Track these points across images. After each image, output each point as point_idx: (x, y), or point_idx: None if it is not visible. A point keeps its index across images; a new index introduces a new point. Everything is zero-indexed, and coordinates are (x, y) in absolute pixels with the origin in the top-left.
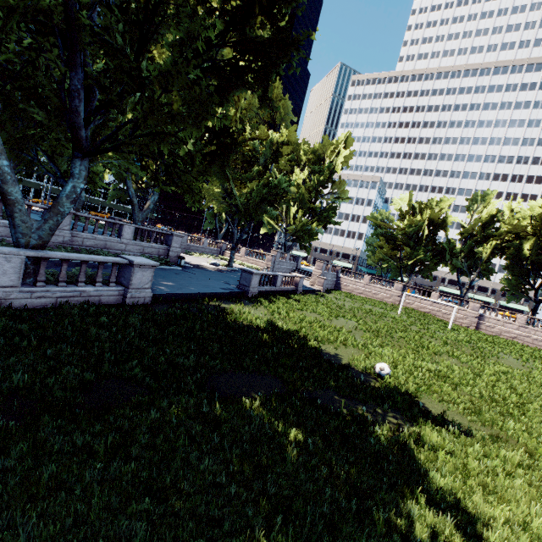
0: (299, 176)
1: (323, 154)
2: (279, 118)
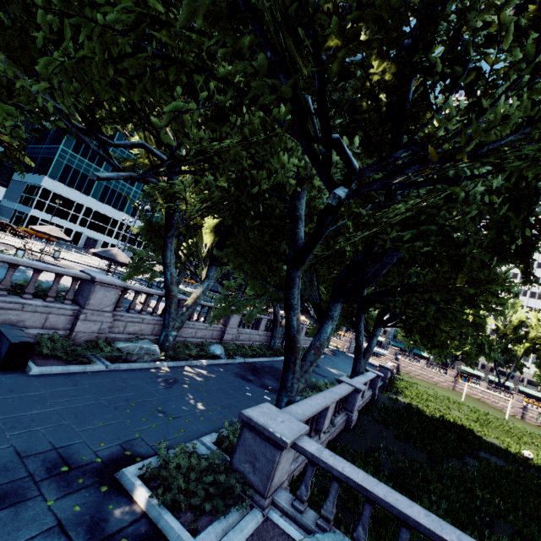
0: None
1: None
2: None
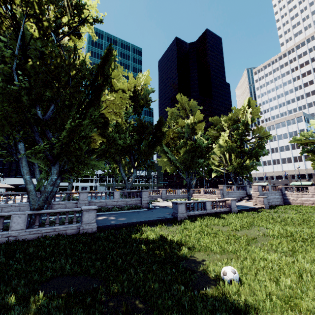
0: (224, 135)
1: (236, 117)
2: (188, 112)
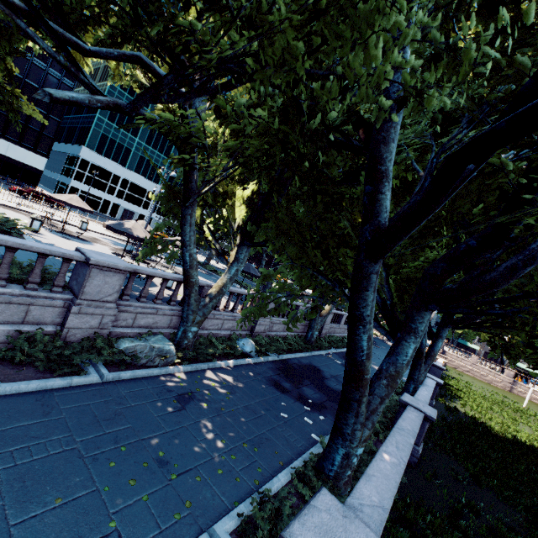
0: None
1: None
2: None
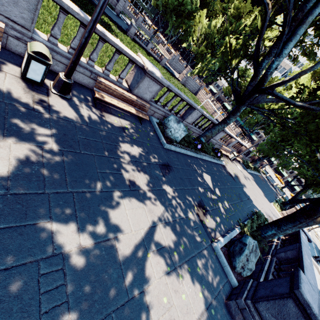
0: (219, 20)
1: (243, 14)
2: None
